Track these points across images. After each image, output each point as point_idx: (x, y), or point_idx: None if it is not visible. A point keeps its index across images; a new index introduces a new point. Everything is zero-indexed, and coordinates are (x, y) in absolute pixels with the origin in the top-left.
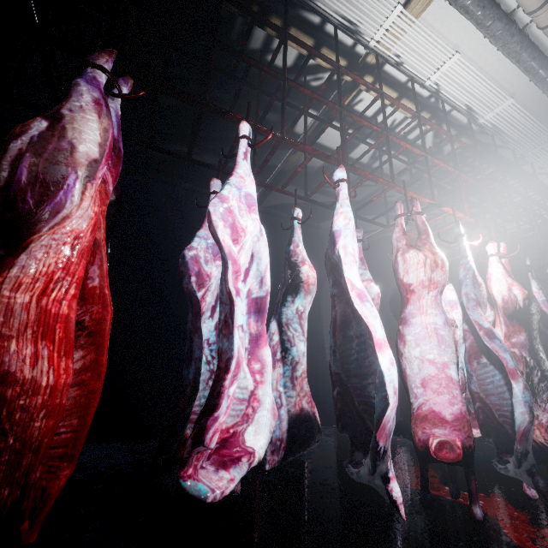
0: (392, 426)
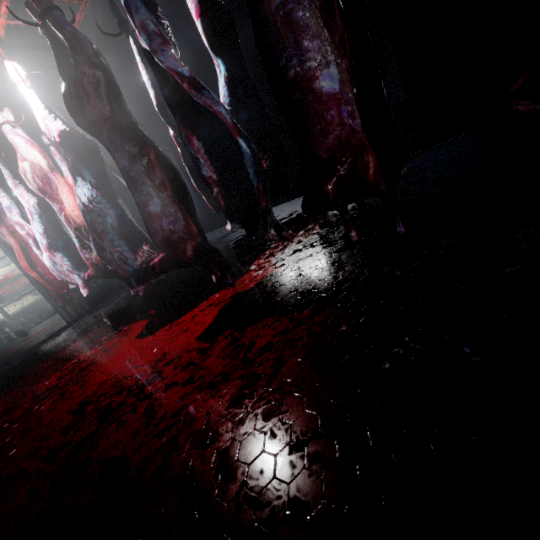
0: (60, 276)
